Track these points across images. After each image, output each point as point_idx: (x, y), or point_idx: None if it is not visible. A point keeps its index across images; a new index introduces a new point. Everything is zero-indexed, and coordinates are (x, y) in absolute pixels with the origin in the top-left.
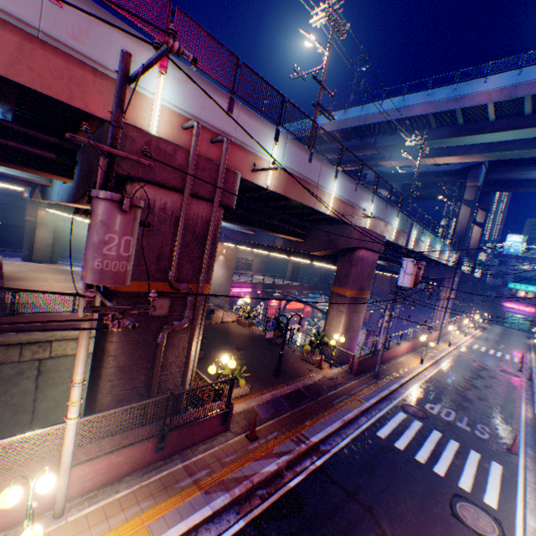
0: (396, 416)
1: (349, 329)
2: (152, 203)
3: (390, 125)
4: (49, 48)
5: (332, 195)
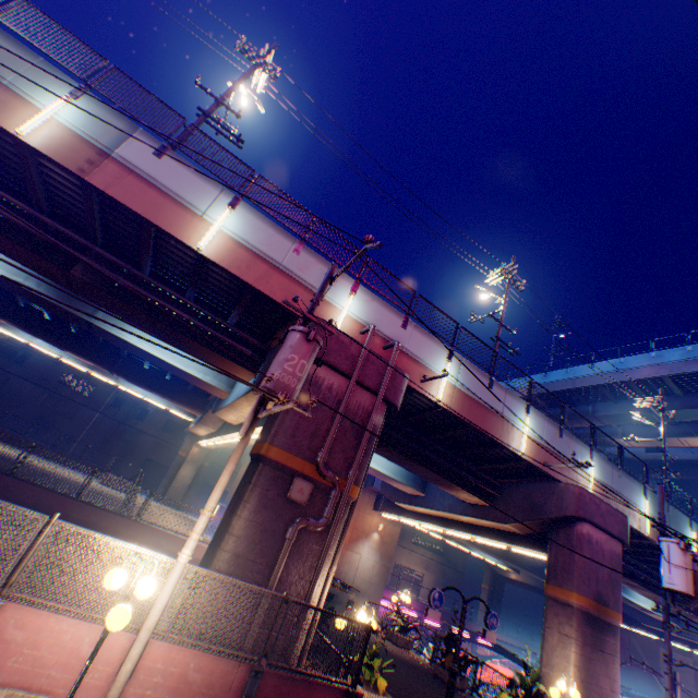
0: None
1: (590, 684)
2: (321, 380)
3: (610, 389)
4: (283, 273)
5: (524, 431)
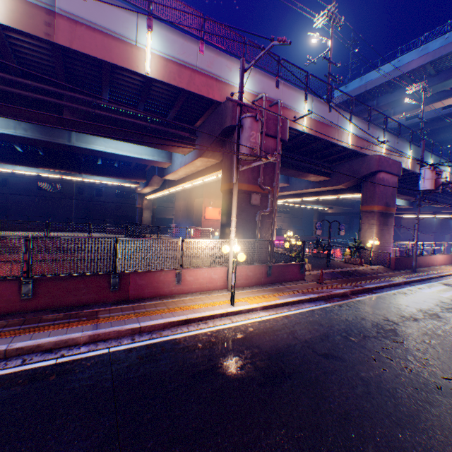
0: (438, 287)
1: (381, 239)
2: None
3: (389, 85)
4: (200, 74)
5: (349, 133)
